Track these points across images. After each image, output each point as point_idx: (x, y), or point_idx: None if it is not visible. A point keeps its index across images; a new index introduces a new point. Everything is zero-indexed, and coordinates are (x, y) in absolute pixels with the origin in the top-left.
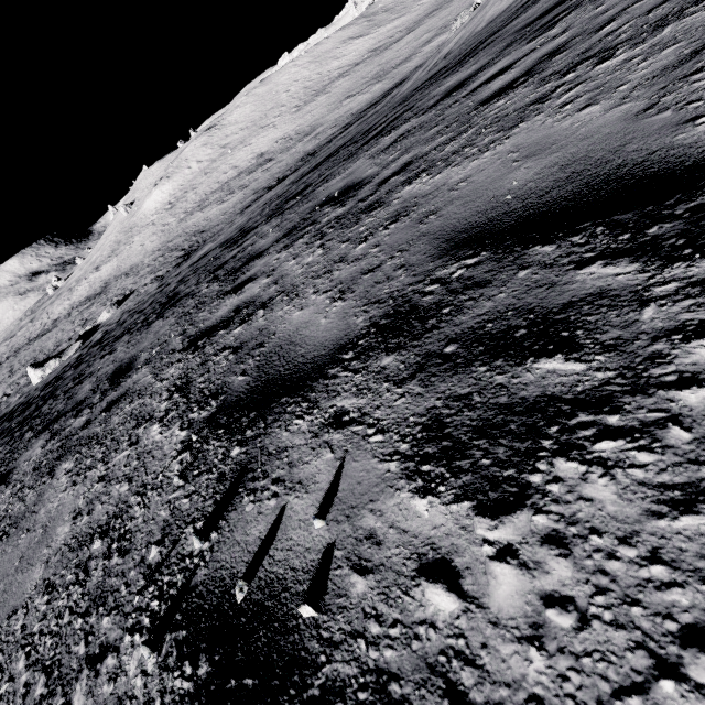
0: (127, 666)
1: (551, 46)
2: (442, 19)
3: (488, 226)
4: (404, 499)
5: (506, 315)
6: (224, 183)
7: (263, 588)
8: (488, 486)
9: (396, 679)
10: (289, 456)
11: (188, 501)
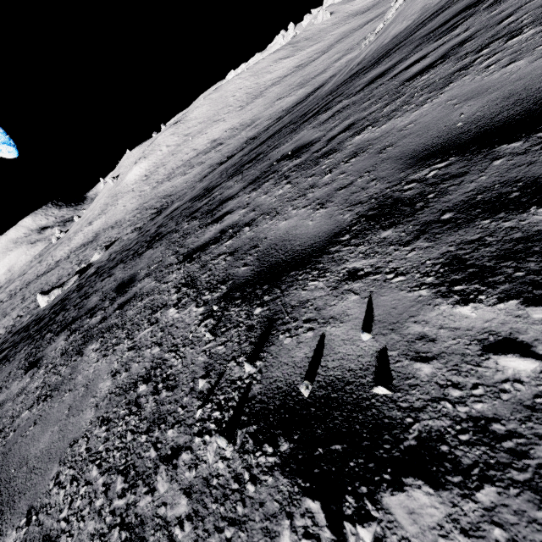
0: (204, 457)
1: (458, 40)
2: (348, 44)
3: (448, 143)
4: (446, 310)
5: (493, 188)
6: (186, 161)
7: (325, 387)
8: (530, 287)
9: (495, 421)
10: (313, 304)
11: (224, 347)
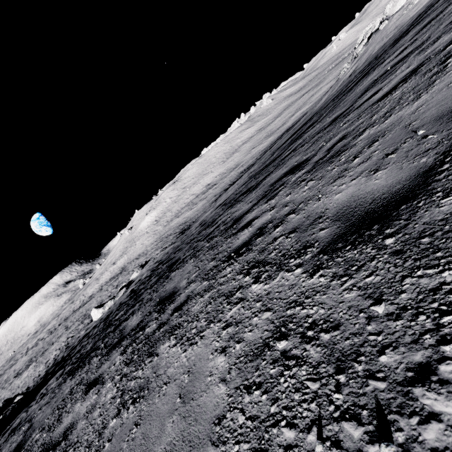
0: None
1: None
2: (295, 107)
3: None
4: None
5: None
6: (188, 202)
7: None
8: None
9: None
10: None
11: None
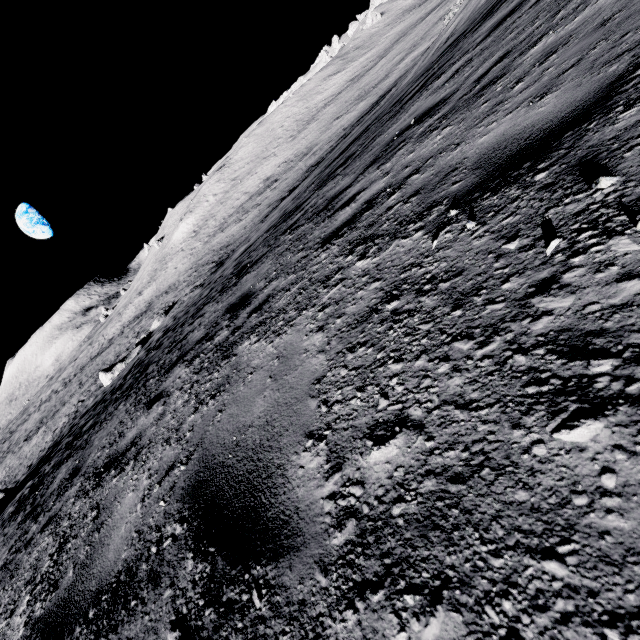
0: (617, 254)
1: None
2: (409, 41)
3: None
4: None
5: None
6: (238, 207)
7: None
8: None
9: None
10: None
11: (514, 216)
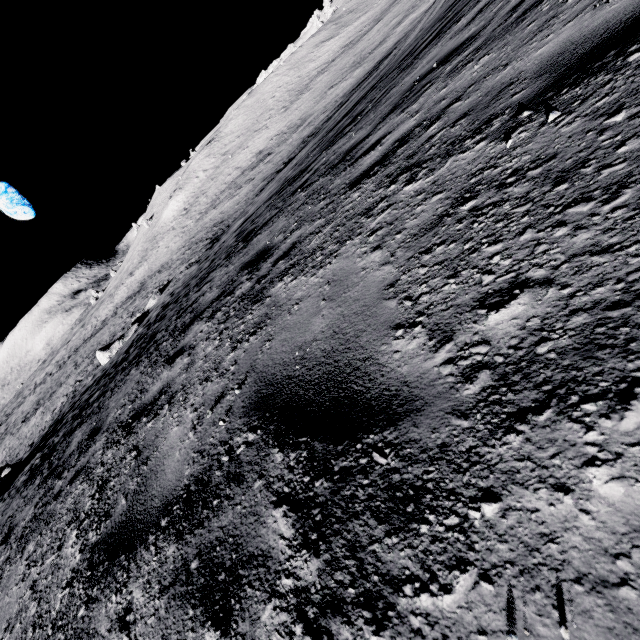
0: None
1: None
2: (407, 3)
3: None
4: None
5: None
6: (230, 183)
7: None
8: None
9: None
10: None
11: (611, 96)
